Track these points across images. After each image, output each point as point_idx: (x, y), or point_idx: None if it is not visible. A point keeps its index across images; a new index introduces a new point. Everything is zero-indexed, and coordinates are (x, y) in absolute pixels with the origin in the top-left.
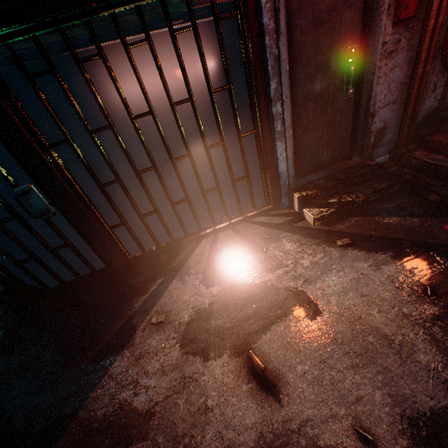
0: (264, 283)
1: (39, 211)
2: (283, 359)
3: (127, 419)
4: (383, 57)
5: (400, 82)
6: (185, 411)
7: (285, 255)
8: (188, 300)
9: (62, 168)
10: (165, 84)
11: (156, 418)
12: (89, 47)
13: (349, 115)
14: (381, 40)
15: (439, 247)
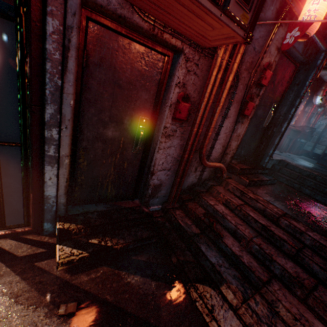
0: None
1: None
2: None
3: None
4: (164, 135)
5: (175, 158)
6: None
7: None
8: None
9: None
10: None
11: None
12: None
13: (136, 166)
14: (164, 124)
15: None
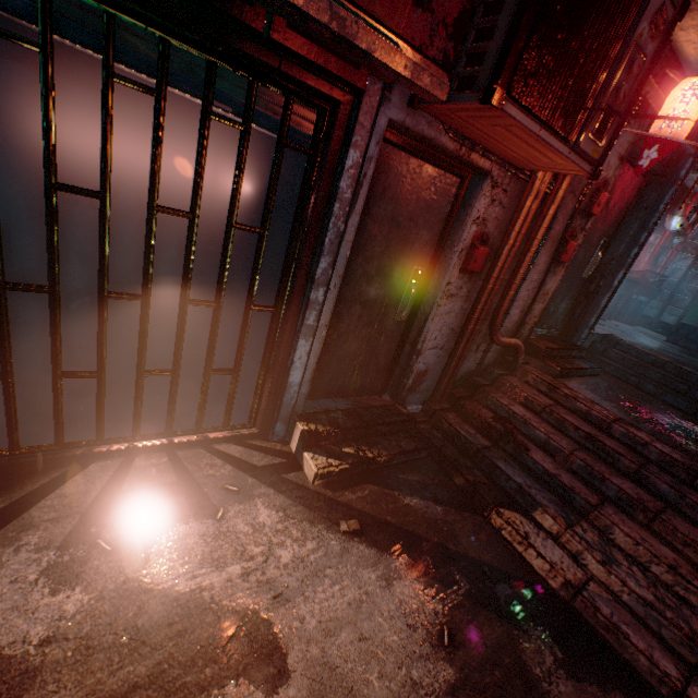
0: (198, 594)
1: None
2: None
3: None
4: (445, 295)
5: (452, 330)
6: None
7: (254, 534)
8: None
9: None
10: (157, 170)
11: None
12: (24, 21)
13: (395, 341)
14: (448, 279)
15: (461, 558)
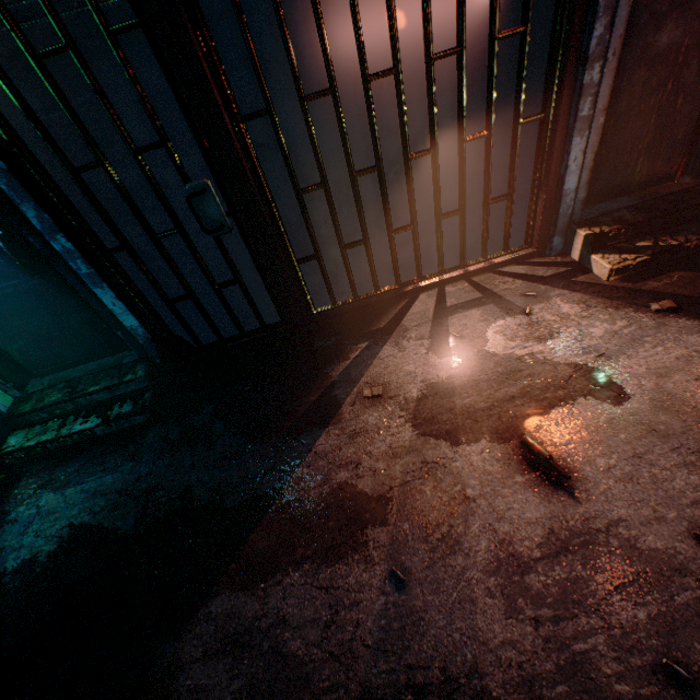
0: (532, 356)
1: (212, 224)
2: (574, 450)
3: (352, 502)
4: None
5: None
6: (435, 499)
7: (561, 321)
8: (413, 372)
9: (253, 157)
10: (428, 19)
11: (394, 504)
12: None
13: (699, 98)
14: None
15: None
